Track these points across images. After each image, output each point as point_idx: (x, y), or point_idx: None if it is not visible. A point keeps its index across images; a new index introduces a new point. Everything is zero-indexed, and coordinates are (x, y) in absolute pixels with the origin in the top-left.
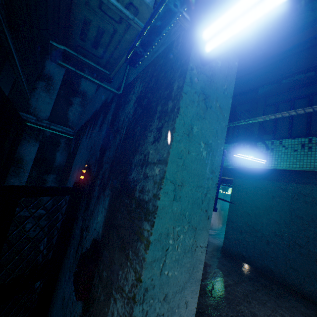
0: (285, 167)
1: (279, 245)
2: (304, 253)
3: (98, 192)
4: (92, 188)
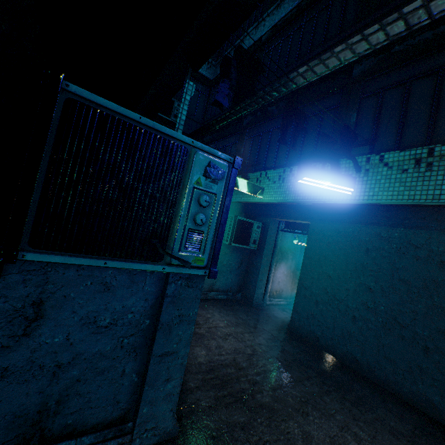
0: (385, 200)
1: (370, 324)
2: (407, 336)
3: None
4: None
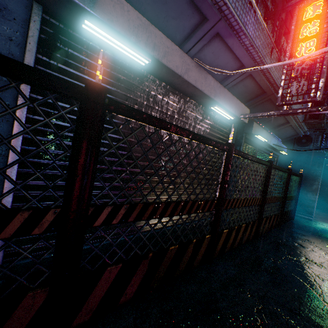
0: None
1: None
2: None
3: None
4: None
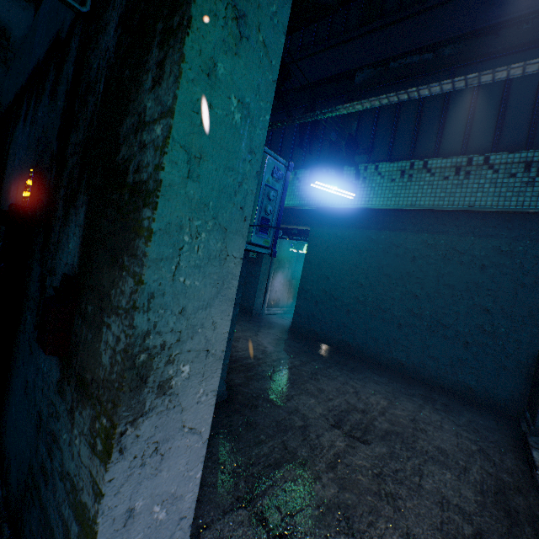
0: (378, 205)
1: (360, 314)
2: (387, 318)
3: (65, 208)
4: (51, 208)
